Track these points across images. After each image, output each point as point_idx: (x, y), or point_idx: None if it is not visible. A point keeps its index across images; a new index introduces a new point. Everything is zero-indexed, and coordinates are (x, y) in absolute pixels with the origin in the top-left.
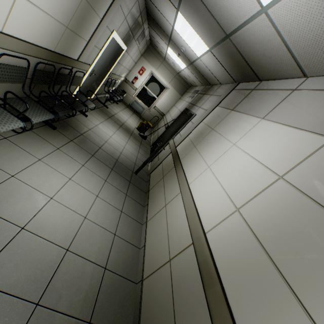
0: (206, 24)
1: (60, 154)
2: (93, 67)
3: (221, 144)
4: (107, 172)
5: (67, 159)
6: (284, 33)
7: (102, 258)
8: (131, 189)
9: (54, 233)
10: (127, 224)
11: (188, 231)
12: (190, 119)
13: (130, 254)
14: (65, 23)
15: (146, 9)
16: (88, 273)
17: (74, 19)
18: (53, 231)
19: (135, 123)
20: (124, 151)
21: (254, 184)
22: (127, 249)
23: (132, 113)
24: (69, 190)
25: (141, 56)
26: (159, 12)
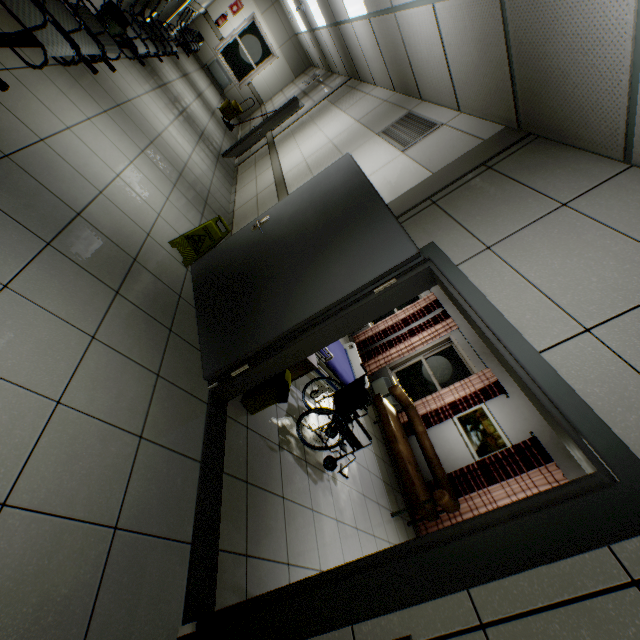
0: (323, 0)
1: (157, 97)
2: None
3: (313, 130)
4: (197, 137)
5: (164, 104)
6: (361, 45)
7: (206, 186)
8: (220, 167)
9: (176, 151)
10: (220, 185)
11: (272, 180)
12: (296, 110)
13: (223, 200)
14: None
15: None
16: (200, 185)
17: None
18: (175, 149)
19: (216, 101)
20: (208, 128)
21: (318, 147)
22: (221, 196)
23: (211, 83)
24: (174, 131)
25: None
26: None
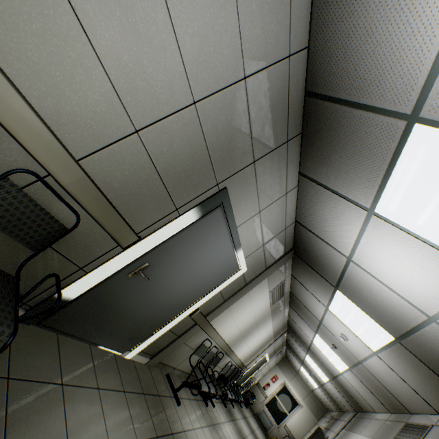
0: (322, 366)
1: (231, 425)
2: (248, 370)
3: None
4: None
5: (233, 430)
6: (353, 385)
7: None
8: None
9: None
10: None
11: None
12: None
13: None
14: (252, 352)
15: (286, 341)
16: None
17: (255, 351)
18: None
19: (262, 438)
20: None
21: None
22: None
23: (258, 425)
24: None
25: (275, 364)
26: (295, 347)
